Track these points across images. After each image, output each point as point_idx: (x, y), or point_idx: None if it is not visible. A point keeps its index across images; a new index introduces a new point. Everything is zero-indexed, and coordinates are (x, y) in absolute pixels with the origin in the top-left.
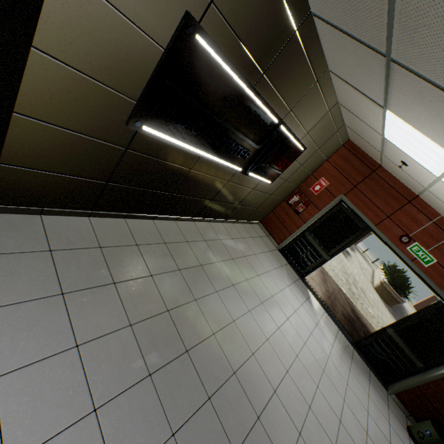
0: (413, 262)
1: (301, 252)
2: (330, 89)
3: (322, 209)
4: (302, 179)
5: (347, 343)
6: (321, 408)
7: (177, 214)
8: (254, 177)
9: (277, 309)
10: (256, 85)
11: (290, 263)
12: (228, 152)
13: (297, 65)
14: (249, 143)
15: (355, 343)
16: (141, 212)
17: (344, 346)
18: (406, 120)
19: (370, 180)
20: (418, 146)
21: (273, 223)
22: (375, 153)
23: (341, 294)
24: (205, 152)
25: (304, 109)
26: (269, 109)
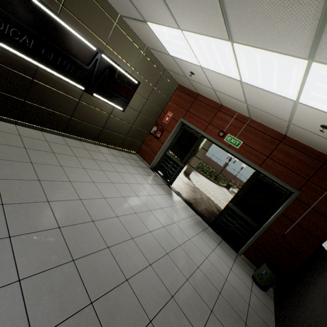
0: (230, 148)
1: (166, 167)
2: (133, 33)
3: (172, 131)
4: (156, 115)
5: (203, 222)
6: (147, 242)
7: (42, 125)
8: (103, 100)
9: (128, 189)
10: (60, 14)
11: (160, 176)
12: (62, 68)
13: (90, 6)
14: (80, 65)
15: (212, 224)
16: (0, 114)
17: (198, 222)
18: (152, 20)
19: (195, 104)
20: (174, 42)
21: (145, 150)
22: (188, 82)
23: (210, 201)
24: (39, 63)
25: (119, 46)
26: (82, 37)
